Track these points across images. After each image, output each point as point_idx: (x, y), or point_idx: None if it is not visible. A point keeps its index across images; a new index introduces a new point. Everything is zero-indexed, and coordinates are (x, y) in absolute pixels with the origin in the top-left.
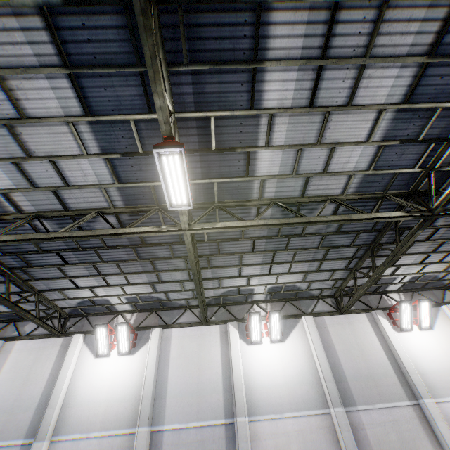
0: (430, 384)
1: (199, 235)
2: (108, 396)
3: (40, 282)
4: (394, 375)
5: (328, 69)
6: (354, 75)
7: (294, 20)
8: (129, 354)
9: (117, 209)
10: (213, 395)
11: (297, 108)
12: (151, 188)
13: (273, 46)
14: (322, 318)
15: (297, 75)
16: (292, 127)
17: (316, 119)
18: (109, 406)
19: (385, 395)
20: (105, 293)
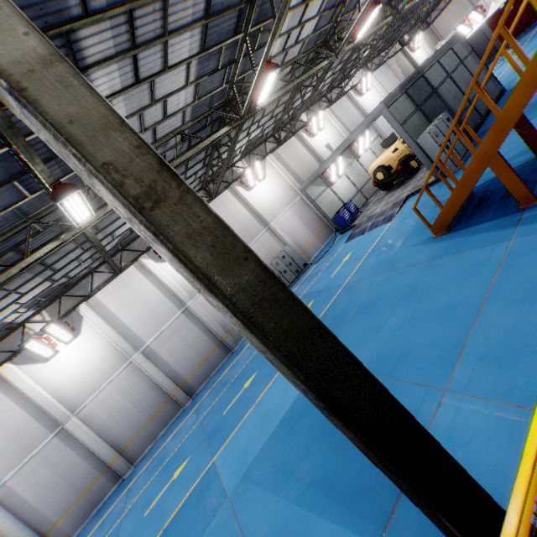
0: (272, 213)
1: None
2: (90, 367)
3: None
4: (255, 220)
5: (141, 52)
6: (161, 48)
7: (99, 30)
8: (76, 337)
9: None
10: (164, 306)
11: (128, 89)
12: (16, 211)
13: (89, 54)
14: None
15: (118, 66)
16: (128, 101)
17: (145, 87)
18: (98, 369)
19: (254, 234)
20: None
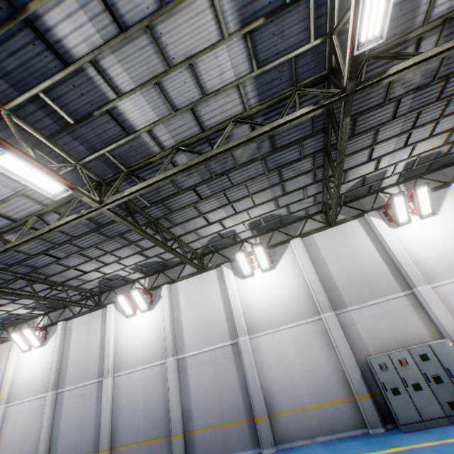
0: (429, 271)
1: (139, 202)
2: (142, 342)
3: (56, 277)
4: (387, 271)
5: None
6: None
7: None
8: (148, 310)
9: (49, 208)
10: (219, 325)
11: (109, 41)
12: None
13: None
14: (311, 237)
15: (76, 2)
16: (126, 64)
17: (143, 41)
18: (145, 349)
19: (377, 292)
20: (111, 270)
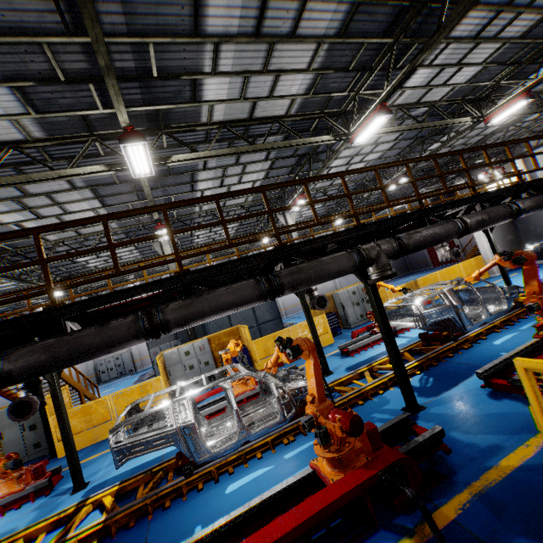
0: None
1: None
2: None
3: None
4: None
5: None
6: None
7: None
8: None
9: None
10: None
11: None
12: None
13: None
14: None
15: None
16: None
17: None
18: None
19: None
20: None
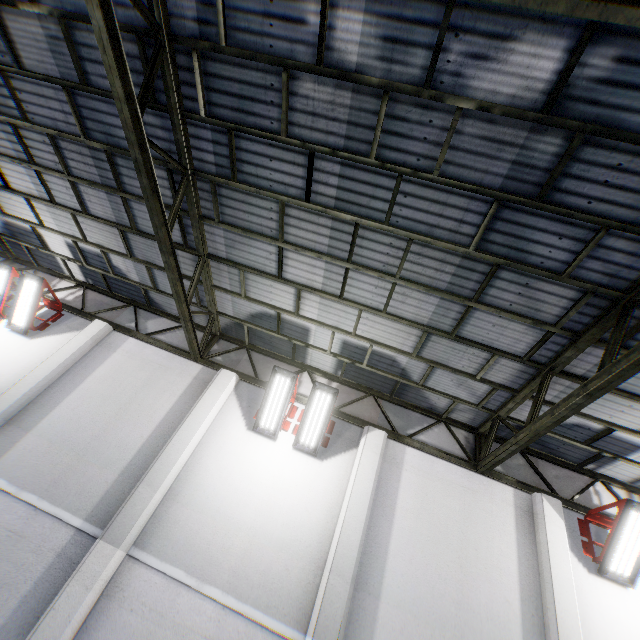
0: None
1: None
2: (257, 522)
3: (223, 233)
4: None
5: None
6: None
7: None
8: (314, 454)
9: None
10: None
11: None
12: None
13: None
14: None
15: None
16: None
17: None
18: (254, 545)
19: None
20: (316, 314)
